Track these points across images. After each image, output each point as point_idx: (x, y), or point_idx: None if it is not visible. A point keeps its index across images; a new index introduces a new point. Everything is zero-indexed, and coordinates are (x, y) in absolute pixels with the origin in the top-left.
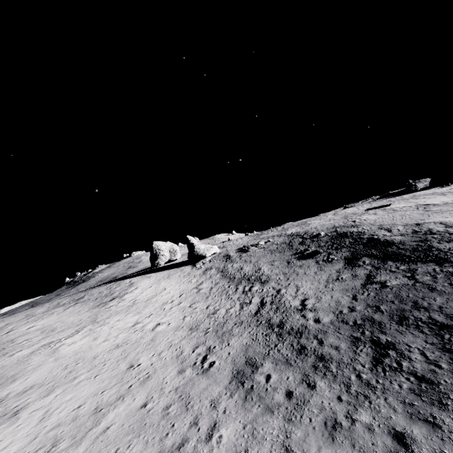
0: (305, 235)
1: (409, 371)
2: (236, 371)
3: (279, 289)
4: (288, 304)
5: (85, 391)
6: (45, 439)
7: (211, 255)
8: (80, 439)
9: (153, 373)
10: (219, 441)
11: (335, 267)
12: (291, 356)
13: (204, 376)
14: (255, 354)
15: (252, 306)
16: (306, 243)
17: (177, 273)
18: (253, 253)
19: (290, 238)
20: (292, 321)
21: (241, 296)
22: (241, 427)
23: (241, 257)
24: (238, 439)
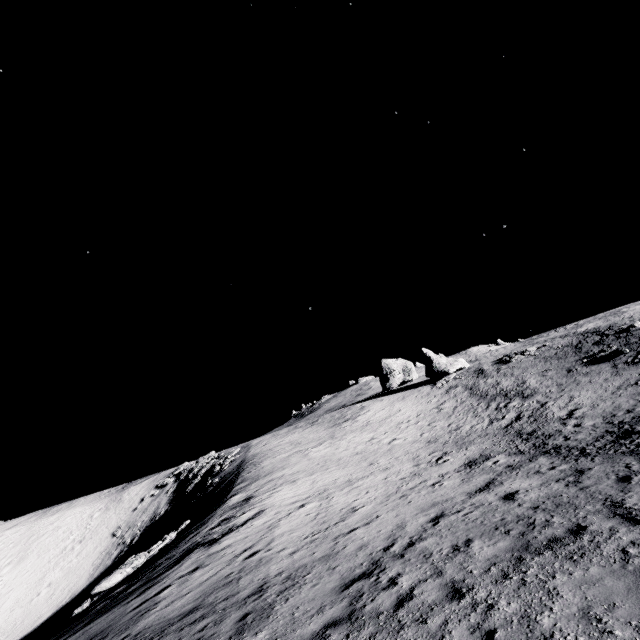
0: (607, 330)
1: (635, 444)
2: (467, 462)
3: (544, 402)
4: (550, 415)
5: (337, 474)
6: (319, 489)
7: (458, 371)
8: (341, 489)
9: (391, 466)
10: (440, 485)
11: (639, 370)
12: (527, 450)
13: (437, 467)
14: (490, 452)
15: (503, 421)
16: (604, 342)
17: (413, 394)
18: (516, 363)
19: (580, 338)
20: (547, 429)
21: (492, 413)
22: (459, 480)
23: (498, 370)
24: (455, 483)
